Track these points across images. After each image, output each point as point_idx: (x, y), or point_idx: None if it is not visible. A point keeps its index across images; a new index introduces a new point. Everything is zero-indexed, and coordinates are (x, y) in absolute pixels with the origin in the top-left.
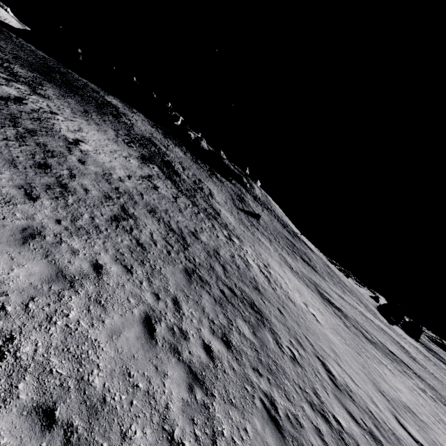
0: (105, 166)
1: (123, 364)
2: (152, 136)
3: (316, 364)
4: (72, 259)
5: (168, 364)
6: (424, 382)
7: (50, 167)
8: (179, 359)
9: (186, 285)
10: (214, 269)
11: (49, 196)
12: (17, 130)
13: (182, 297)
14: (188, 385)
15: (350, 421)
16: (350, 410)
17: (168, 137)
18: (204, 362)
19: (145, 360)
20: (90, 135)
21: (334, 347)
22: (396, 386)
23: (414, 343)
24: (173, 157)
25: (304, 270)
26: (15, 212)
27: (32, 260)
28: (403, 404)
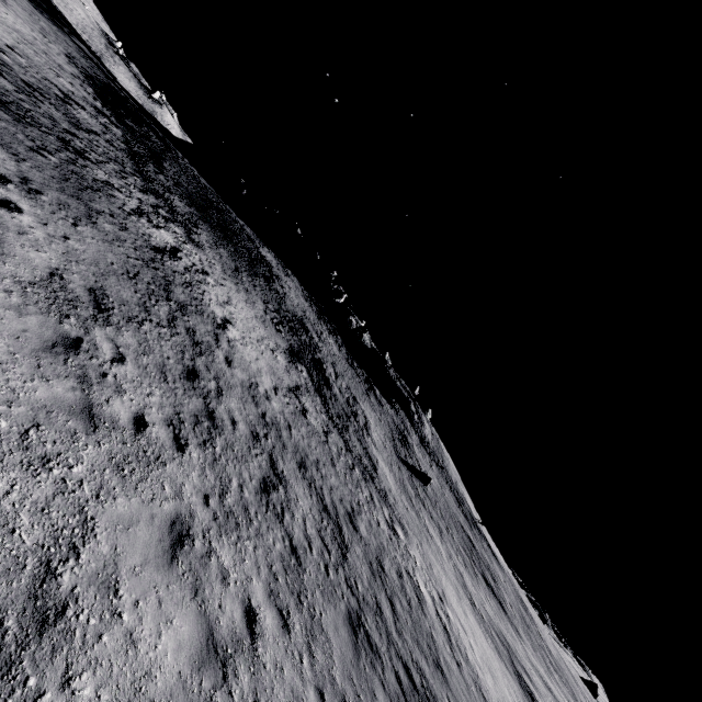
0: (252, 368)
1: None
2: (304, 316)
3: None
4: (222, 597)
5: None
6: None
7: (198, 376)
8: None
9: (354, 661)
10: (382, 610)
11: (197, 440)
12: (170, 306)
13: (352, 700)
14: None
15: None
16: None
17: (322, 319)
18: None
19: None
20: (238, 310)
21: None
22: None
23: None
24: (326, 353)
25: (490, 608)
26: (164, 481)
27: (181, 604)
28: None
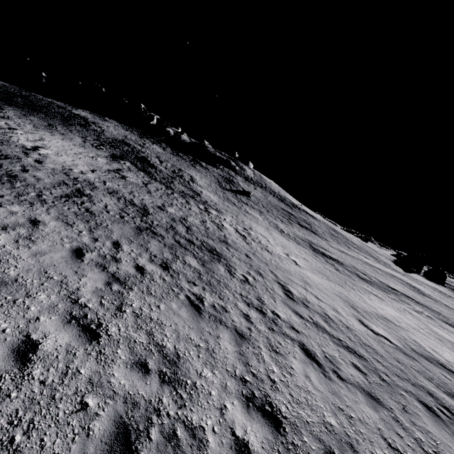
0: (66, 164)
1: (42, 267)
2: (125, 138)
3: (273, 286)
4: (8, 216)
5: (90, 271)
6: (427, 308)
7: (1, 165)
8: (103, 270)
9: (133, 235)
10: (175, 228)
11: None
12: None
13: (125, 242)
14: (107, 282)
15: (292, 315)
16: (298, 311)
17: (145, 137)
18: (132, 274)
19: (66, 268)
20: (52, 143)
21: (307, 280)
22: (379, 306)
23: (435, 285)
24: (150, 153)
25: (300, 233)
26: None
27: None
28: (379, 316)
